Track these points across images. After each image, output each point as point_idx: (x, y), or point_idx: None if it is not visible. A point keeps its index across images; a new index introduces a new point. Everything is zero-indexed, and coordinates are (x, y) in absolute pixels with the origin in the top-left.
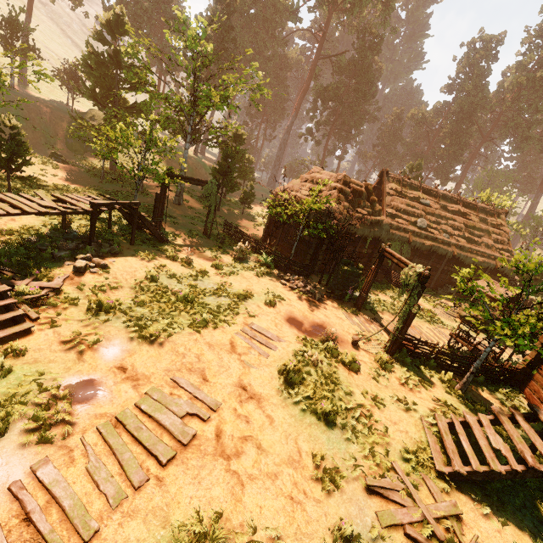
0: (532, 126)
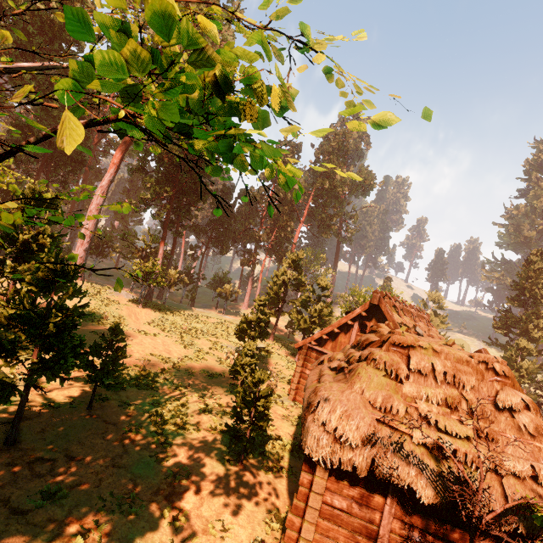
0: (333, 218)
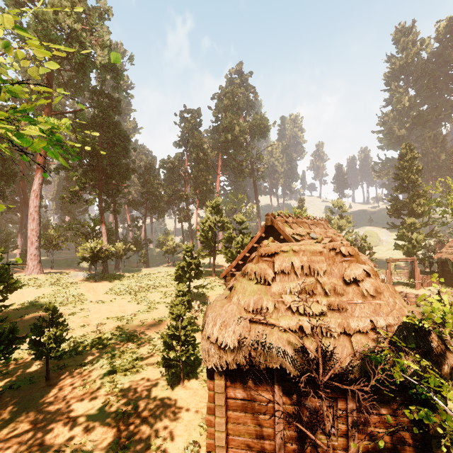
0: (243, 163)
